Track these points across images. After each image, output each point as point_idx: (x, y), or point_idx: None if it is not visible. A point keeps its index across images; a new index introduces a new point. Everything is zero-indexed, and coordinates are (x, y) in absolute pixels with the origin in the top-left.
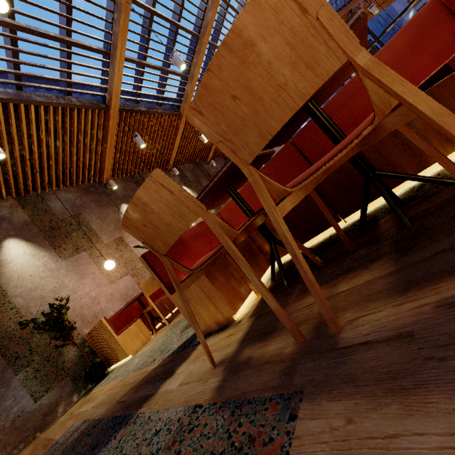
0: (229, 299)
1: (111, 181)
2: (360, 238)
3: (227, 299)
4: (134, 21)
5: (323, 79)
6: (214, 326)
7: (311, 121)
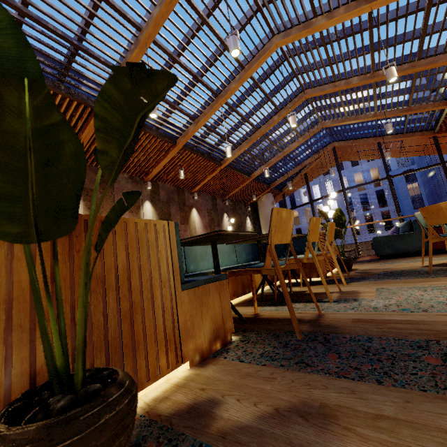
0: None
1: None
2: None
3: None
4: (151, 58)
5: None
6: None
7: None
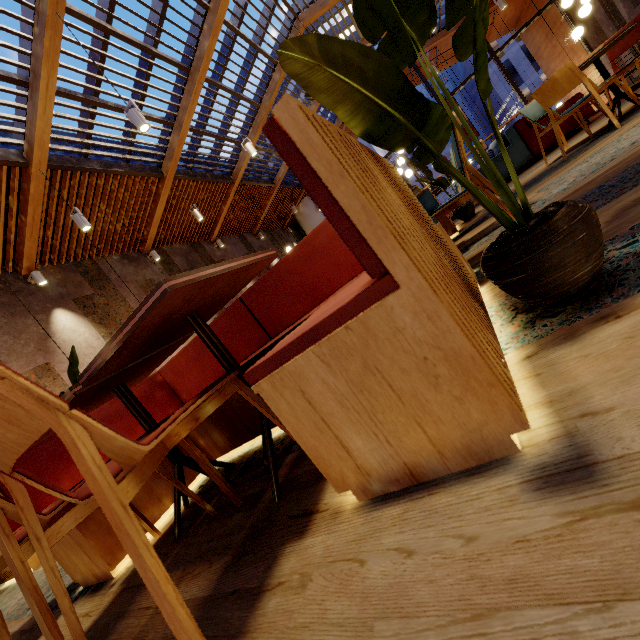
0: (107, 547)
1: (35, 273)
2: (260, 482)
3: (102, 549)
4: (72, 40)
5: (36, 434)
6: (93, 579)
7: (261, 280)
